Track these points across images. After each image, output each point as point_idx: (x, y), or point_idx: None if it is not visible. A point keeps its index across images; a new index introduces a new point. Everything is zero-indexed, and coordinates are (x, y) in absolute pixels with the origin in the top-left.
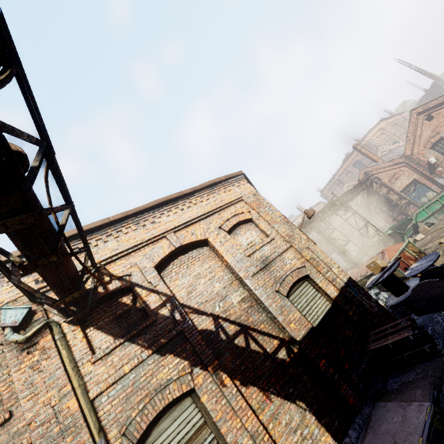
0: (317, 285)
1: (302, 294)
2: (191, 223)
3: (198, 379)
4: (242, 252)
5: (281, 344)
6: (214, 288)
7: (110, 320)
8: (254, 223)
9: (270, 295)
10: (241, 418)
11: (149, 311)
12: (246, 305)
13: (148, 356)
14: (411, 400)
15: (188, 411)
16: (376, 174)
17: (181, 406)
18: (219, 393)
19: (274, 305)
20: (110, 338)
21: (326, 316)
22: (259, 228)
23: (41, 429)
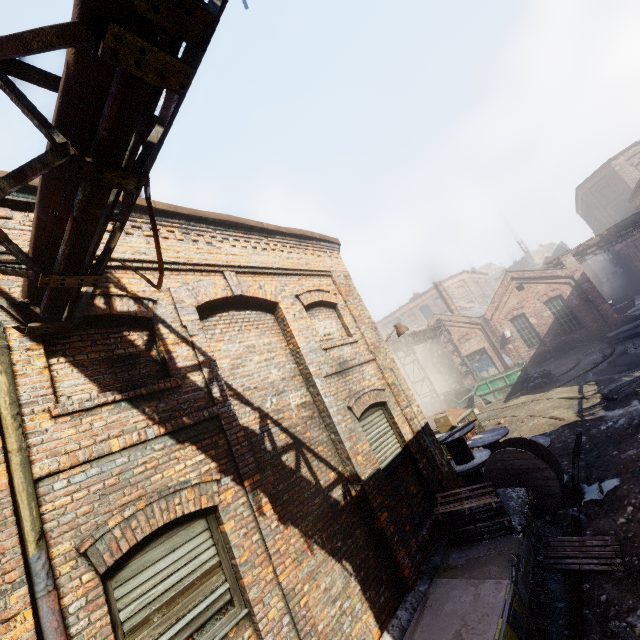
0: (392, 419)
1: (374, 424)
2: (262, 272)
3: (226, 495)
4: (318, 342)
5: (338, 479)
6: (270, 374)
7: (101, 358)
8: (338, 312)
9: (341, 410)
10: (276, 567)
11: (173, 368)
12: (306, 413)
13: (156, 437)
14: (484, 577)
15: (197, 540)
16: (448, 326)
17: (187, 531)
18: (252, 523)
19: (343, 425)
20: (93, 387)
21: (394, 461)
22: (342, 321)
23: None
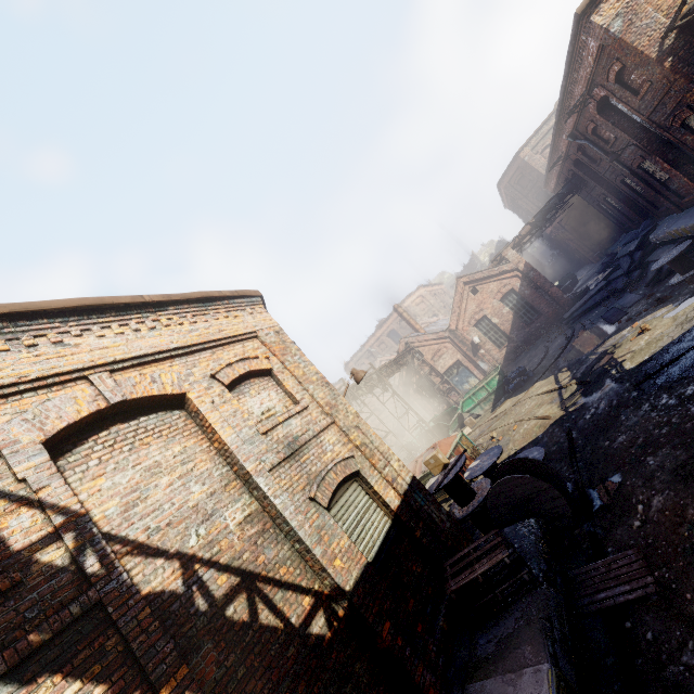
0: (371, 488)
1: (350, 504)
2: (154, 360)
3: None
4: (253, 426)
5: (317, 604)
6: (190, 495)
7: None
8: (276, 377)
9: (301, 506)
10: None
11: (4, 556)
12: (254, 529)
13: None
14: (520, 667)
15: None
16: (418, 347)
17: None
18: None
19: (307, 526)
20: None
21: (385, 542)
22: (283, 388)
23: None
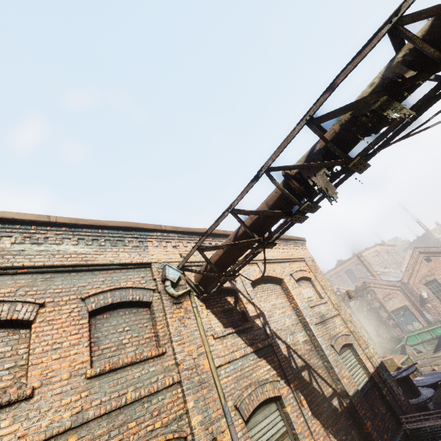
0: (358, 356)
1: (347, 358)
2: (273, 262)
3: (283, 390)
4: (306, 302)
5: (334, 393)
6: (286, 321)
7: (220, 310)
8: (312, 283)
9: (328, 347)
10: (316, 440)
11: (248, 316)
12: (308, 347)
13: (250, 353)
14: None
15: (274, 414)
16: (373, 287)
17: (269, 408)
18: (298, 410)
19: (331, 356)
20: (221, 325)
21: (365, 386)
22: (315, 289)
23: (187, 372)
